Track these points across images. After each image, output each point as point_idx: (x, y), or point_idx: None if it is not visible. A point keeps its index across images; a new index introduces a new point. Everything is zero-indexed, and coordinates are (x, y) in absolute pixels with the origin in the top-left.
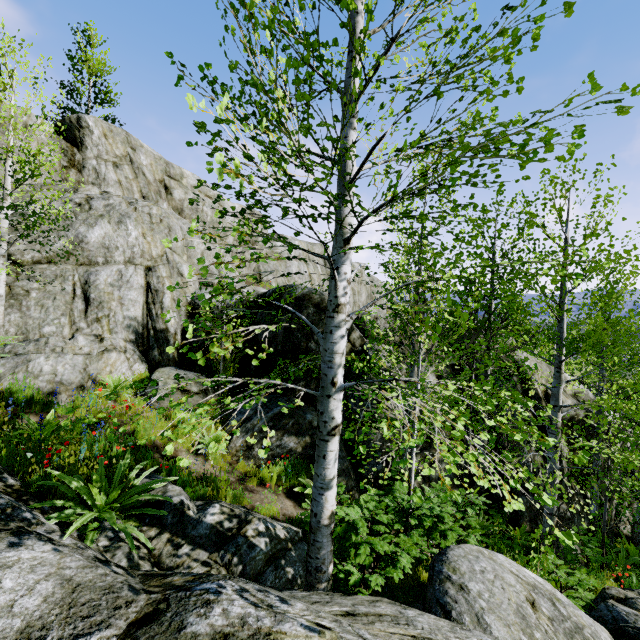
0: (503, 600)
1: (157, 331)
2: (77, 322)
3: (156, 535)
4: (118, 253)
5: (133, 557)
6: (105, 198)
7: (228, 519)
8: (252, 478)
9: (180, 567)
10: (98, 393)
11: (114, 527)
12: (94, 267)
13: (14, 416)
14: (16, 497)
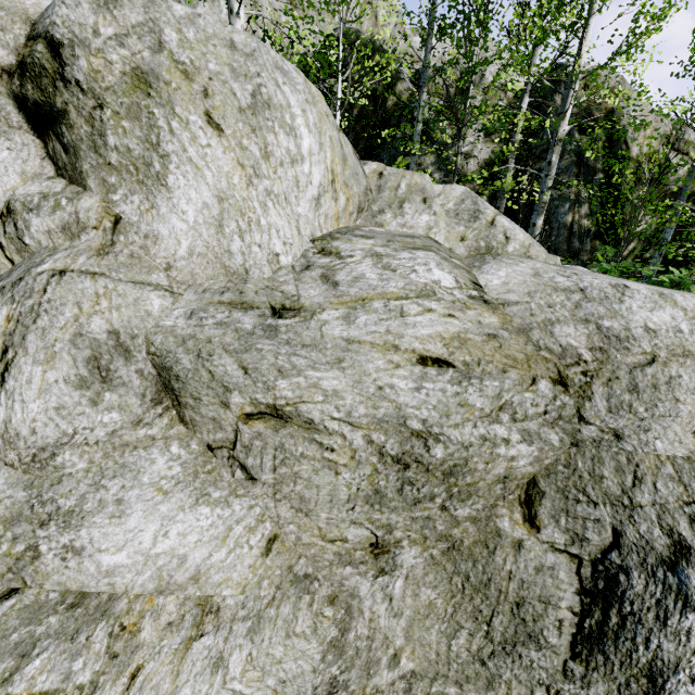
0: None
1: None
2: None
3: None
4: None
5: None
6: None
7: None
8: None
9: None
10: None
11: None
12: None
13: None
14: None
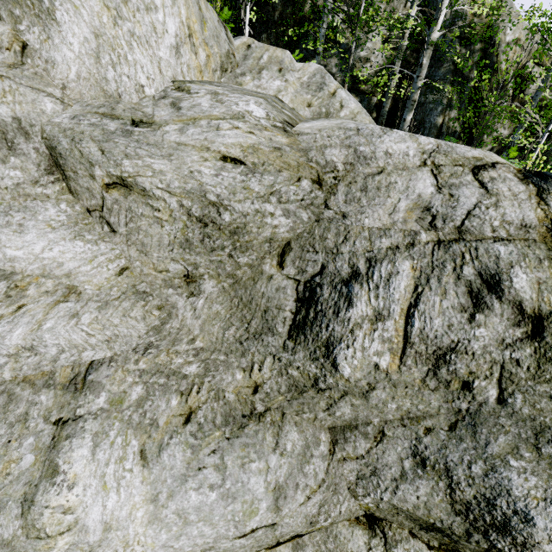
0: None
1: None
2: None
3: None
4: None
5: None
6: None
7: None
8: None
9: None
10: None
11: None
12: None
13: None
14: None
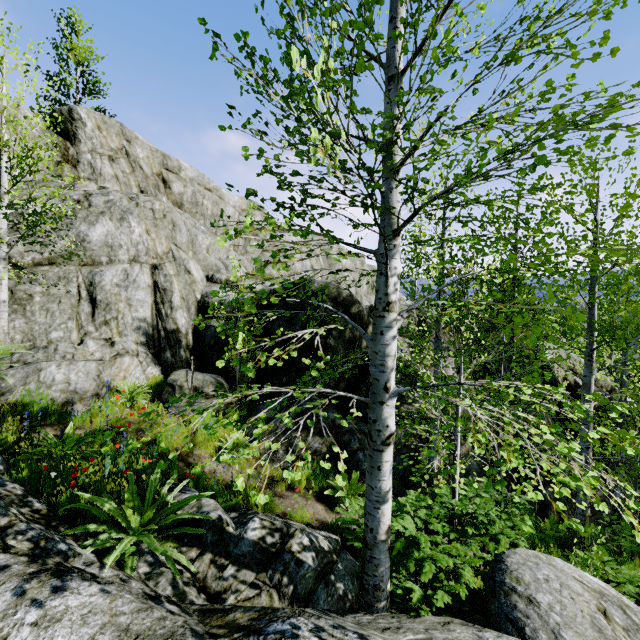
0: (576, 612)
1: (168, 332)
2: (85, 326)
3: (197, 556)
4: (122, 251)
5: (177, 584)
6: (104, 194)
7: (270, 534)
8: (280, 483)
9: (228, 591)
10: (113, 400)
11: (157, 554)
12: (98, 267)
13: (30, 431)
14: (45, 523)
